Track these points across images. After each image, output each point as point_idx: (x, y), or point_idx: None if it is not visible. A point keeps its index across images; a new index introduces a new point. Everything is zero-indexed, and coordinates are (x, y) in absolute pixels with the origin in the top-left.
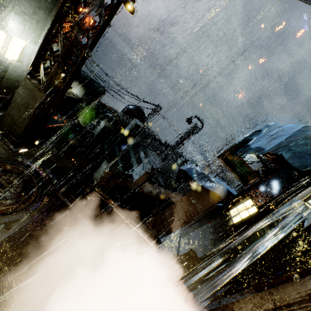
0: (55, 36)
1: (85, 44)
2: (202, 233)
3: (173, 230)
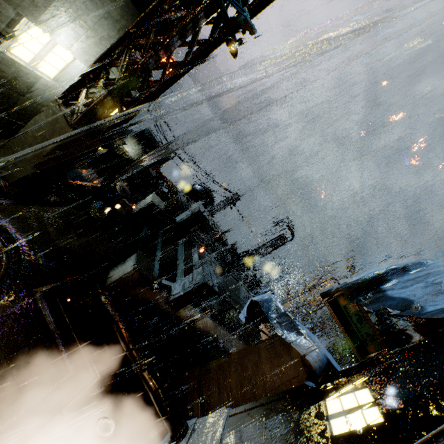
0: (117, 58)
1: (156, 81)
2: (269, 437)
3: (214, 408)
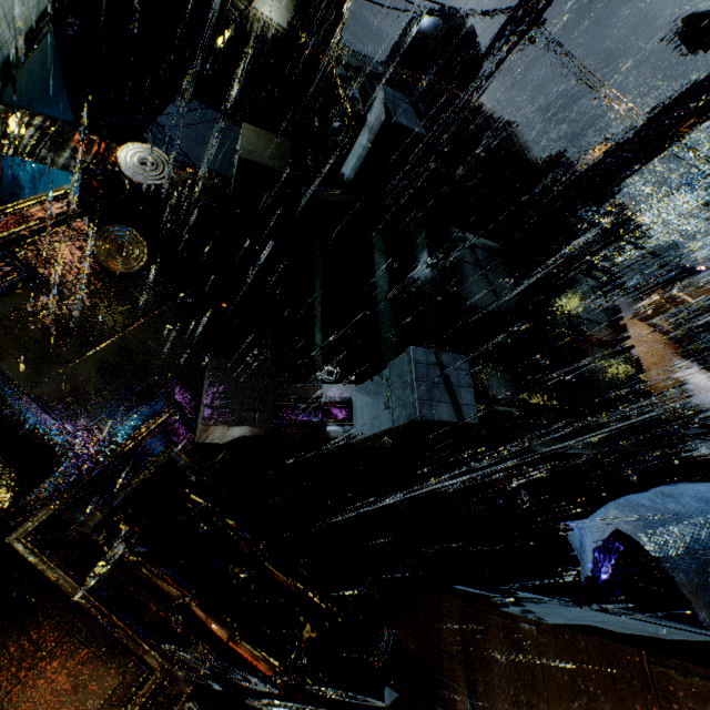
0: None
1: None
2: None
3: None
